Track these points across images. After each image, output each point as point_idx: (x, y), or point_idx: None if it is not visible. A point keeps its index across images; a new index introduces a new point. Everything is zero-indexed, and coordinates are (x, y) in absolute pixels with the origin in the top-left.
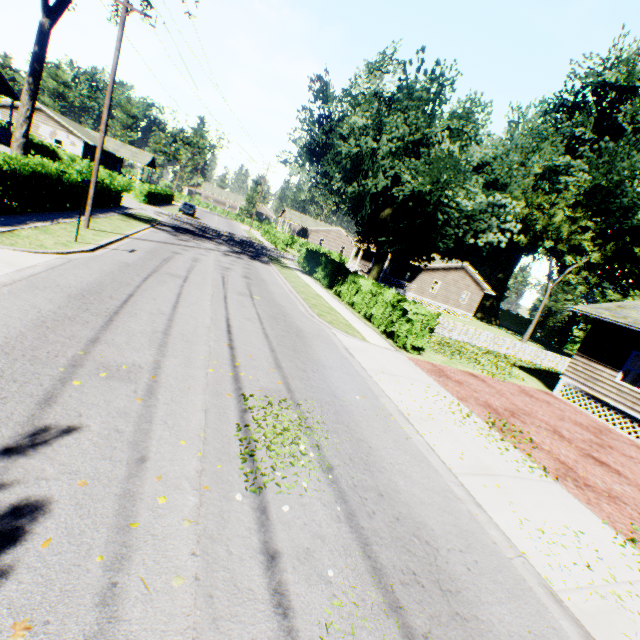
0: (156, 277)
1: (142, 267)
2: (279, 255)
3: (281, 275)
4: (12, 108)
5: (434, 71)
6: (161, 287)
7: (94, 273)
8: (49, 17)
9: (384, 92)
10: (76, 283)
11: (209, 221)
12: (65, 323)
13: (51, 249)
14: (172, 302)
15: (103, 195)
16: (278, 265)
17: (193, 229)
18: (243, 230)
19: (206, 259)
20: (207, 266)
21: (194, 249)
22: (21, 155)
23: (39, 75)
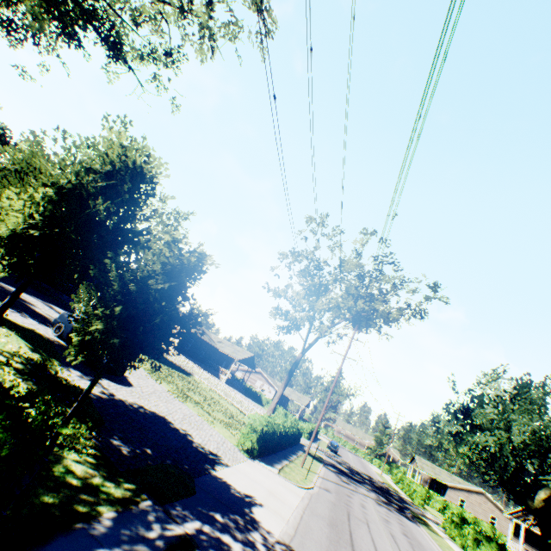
0: (352, 518)
1: (340, 506)
2: (419, 511)
3: (433, 540)
4: (250, 373)
5: (543, 388)
6: (359, 528)
7: (325, 507)
8: (303, 352)
9: (503, 391)
10: (324, 514)
11: (347, 458)
12: (337, 543)
13: (301, 484)
14: (372, 545)
15: (296, 436)
16: (424, 525)
17: (343, 468)
18: (375, 471)
19: (368, 505)
20: (373, 514)
21: (356, 492)
22: (271, 412)
23: (291, 375)
